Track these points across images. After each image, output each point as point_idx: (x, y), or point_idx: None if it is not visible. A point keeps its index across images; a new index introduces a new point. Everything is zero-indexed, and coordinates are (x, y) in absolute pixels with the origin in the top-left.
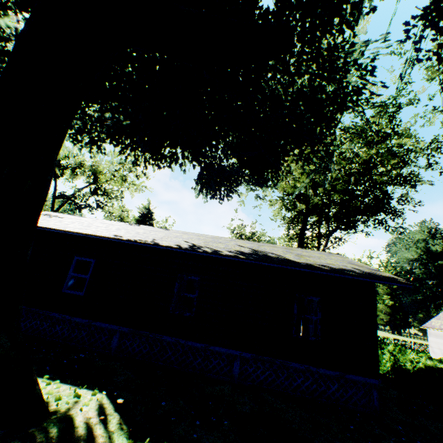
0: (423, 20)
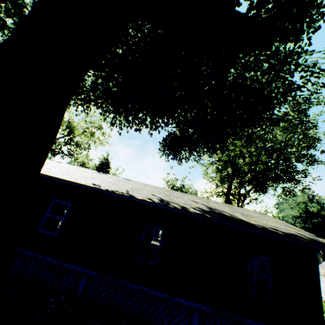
0: None
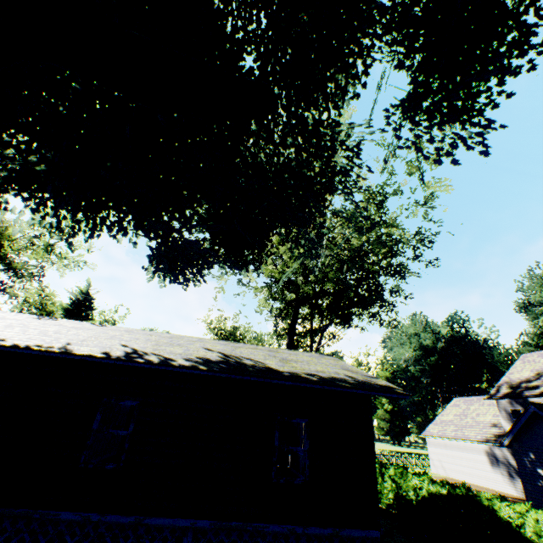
0: (401, 109)
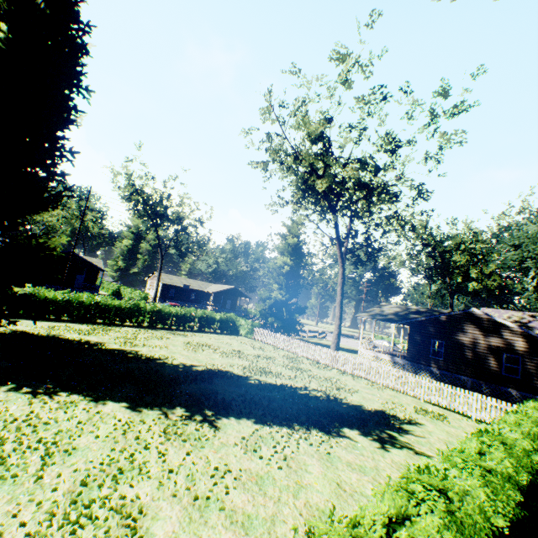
0: None
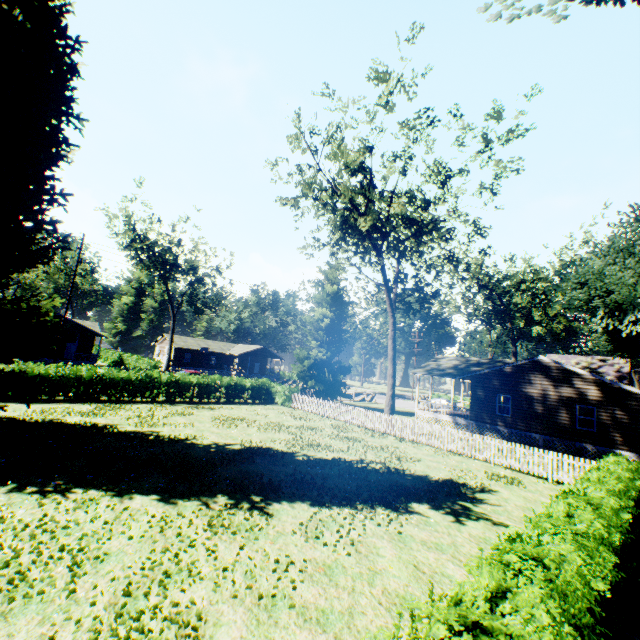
0: None
